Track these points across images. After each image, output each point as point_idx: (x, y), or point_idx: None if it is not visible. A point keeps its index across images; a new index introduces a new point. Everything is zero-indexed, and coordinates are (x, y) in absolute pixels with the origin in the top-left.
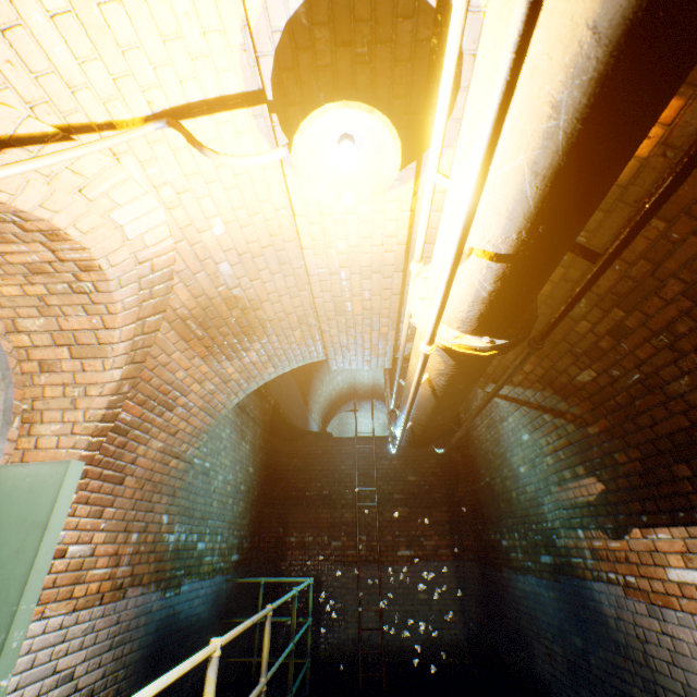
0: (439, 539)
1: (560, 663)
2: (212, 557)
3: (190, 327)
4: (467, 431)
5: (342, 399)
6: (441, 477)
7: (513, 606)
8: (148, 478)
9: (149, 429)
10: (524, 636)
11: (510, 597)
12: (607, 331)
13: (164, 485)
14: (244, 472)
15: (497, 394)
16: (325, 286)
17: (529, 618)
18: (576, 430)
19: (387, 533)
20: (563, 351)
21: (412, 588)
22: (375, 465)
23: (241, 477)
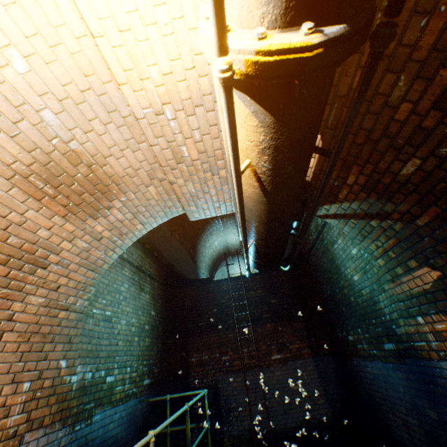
0: (300, 342)
1: (417, 433)
2: (124, 385)
3: (35, 184)
4: (308, 260)
5: (221, 257)
6: (294, 297)
7: (366, 386)
8: (34, 331)
9: (22, 287)
10: (380, 410)
11: (362, 380)
12: (432, 104)
13: (56, 334)
14: (146, 315)
15: (326, 215)
16: (156, 131)
17: (382, 395)
18: (404, 227)
19: (261, 344)
20: (384, 148)
21: (286, 383)
22: (245, 296)
23: (144, 319)
